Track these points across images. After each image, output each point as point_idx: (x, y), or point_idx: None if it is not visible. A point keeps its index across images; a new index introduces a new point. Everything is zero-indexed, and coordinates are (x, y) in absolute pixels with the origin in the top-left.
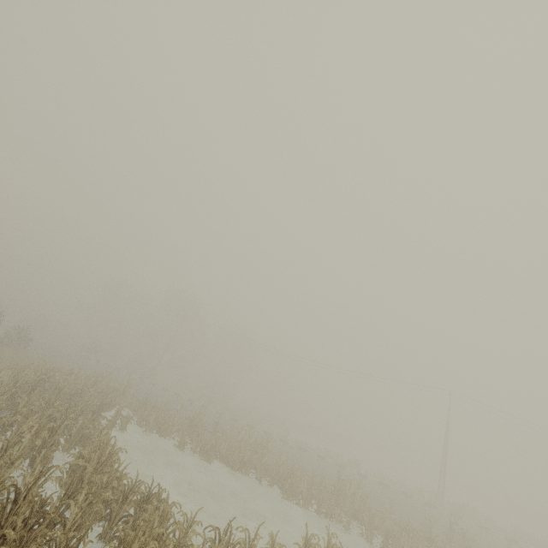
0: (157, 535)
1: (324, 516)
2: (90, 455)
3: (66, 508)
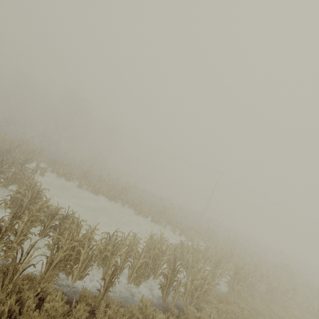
0: (77, 239)
1: (154, 222)
2: (25, 193)
3: (15, 224)
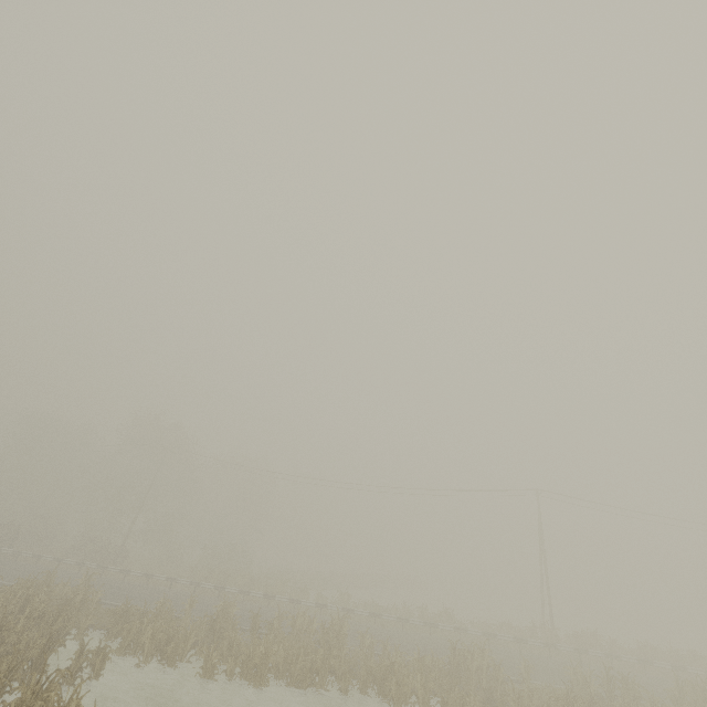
0: None
1: None
2: None
3: None
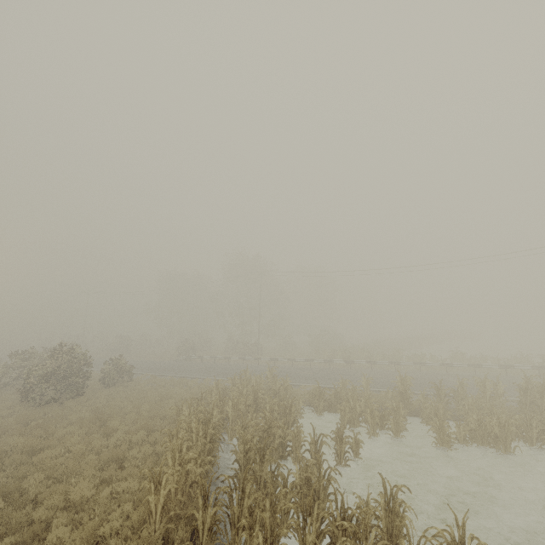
0: None
1: None
2: None
3: None
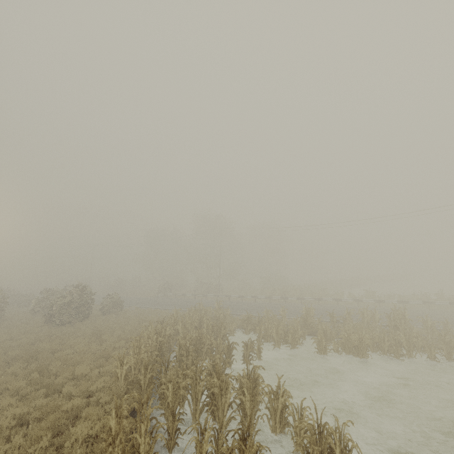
0: None
1: None
2: None
3: None
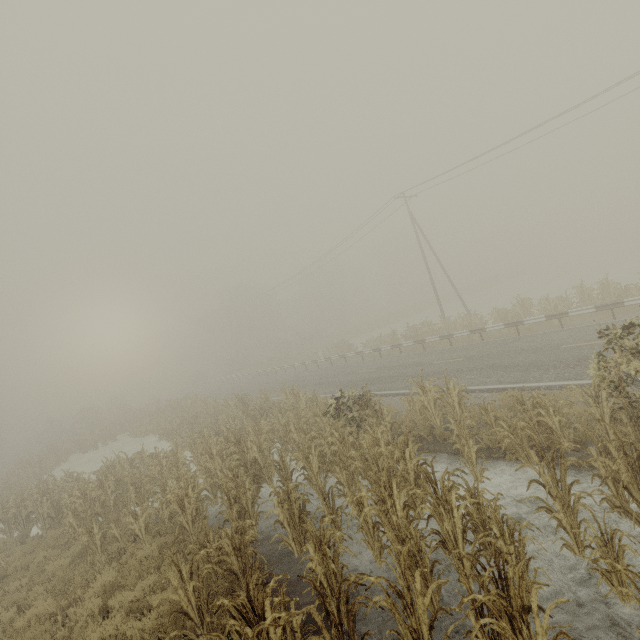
0: None
1: None
2: None
3: None
